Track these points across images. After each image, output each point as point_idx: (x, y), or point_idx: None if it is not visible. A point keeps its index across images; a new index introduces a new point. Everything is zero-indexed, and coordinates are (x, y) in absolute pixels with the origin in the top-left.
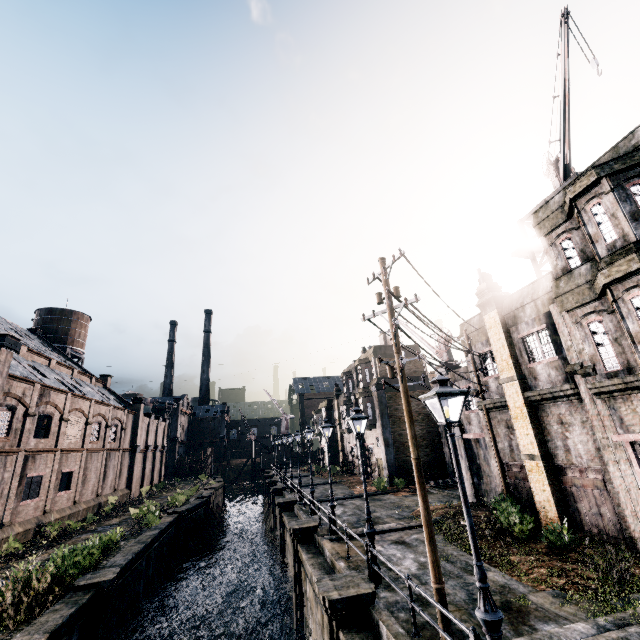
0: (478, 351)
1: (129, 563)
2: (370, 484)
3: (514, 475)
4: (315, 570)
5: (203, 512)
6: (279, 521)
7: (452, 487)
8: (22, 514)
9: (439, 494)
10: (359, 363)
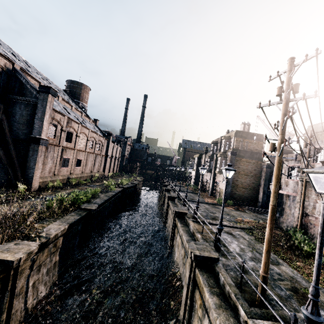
0: (316, 145)
1: (102, 203)
2: (213, 199)
3: (309, 221)
4: (184, 233)
5: (133, 190)
6: (167, 203)
7: (258, 212)
8: (62, 172)
9: (250, 214)
10: (224, 138)
